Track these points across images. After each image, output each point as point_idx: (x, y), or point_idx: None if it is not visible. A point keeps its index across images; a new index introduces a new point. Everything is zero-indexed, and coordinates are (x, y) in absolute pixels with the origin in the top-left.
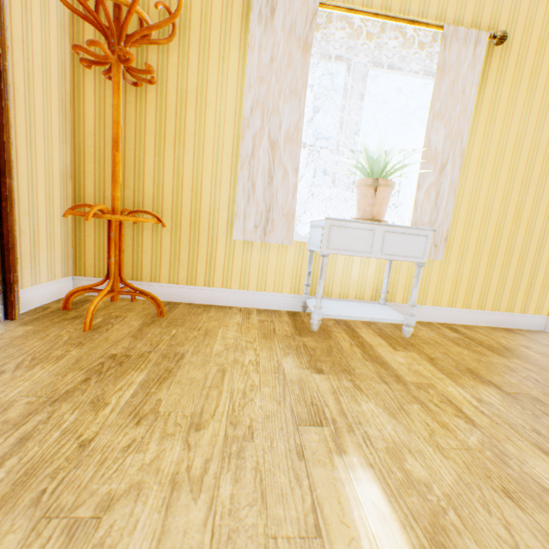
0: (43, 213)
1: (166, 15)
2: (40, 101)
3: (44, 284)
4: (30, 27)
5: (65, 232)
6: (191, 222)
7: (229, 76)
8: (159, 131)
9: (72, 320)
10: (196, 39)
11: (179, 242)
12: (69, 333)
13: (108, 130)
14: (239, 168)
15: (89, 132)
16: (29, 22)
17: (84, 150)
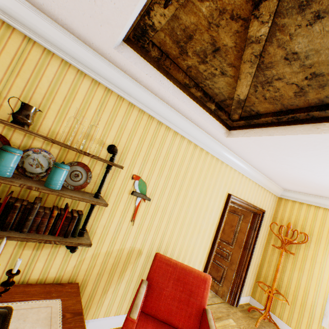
0: (249, 276)
1: (303, 229)
2: (258, 247)
3: (243, 297)
4: (261, 232)
5: (252, 281)
6: (301, 303)
7: (328, 255)
8: (293, 263)
9: (250, 317)
10: (314, 239)
11: (293, 308)
12: (251, 323)
13: (274, 256)
14: (328, 295)
15: (268, 254)
16: (261, 231)
17: (265, 258)
